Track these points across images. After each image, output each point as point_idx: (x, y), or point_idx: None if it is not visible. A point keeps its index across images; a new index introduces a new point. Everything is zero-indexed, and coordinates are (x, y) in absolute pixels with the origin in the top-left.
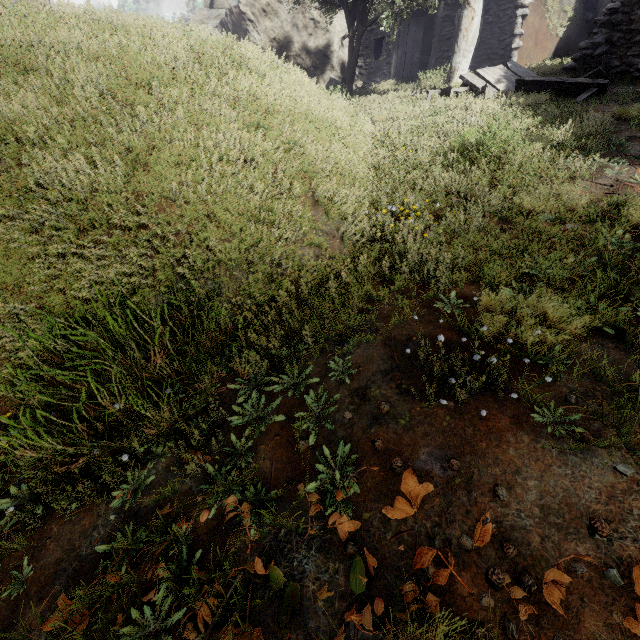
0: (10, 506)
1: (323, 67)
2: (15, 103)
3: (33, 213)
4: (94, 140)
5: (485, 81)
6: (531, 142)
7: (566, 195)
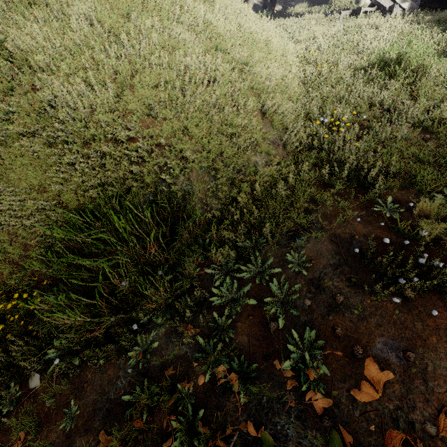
0: (55, 355)
1: None
2: (25, 35)
3: (48, 130)
4: (89, 66)
5: (391, 1)
6: (442, 57)
7: None
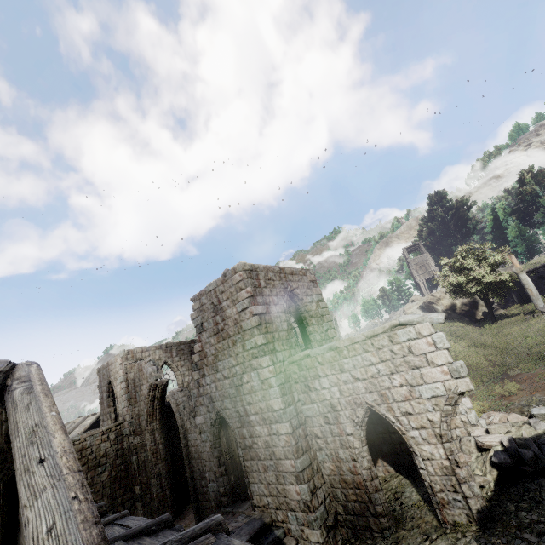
0: None
1: (476, 307)
2: None
3: None
4: None
5: None
6: None
7: (540, 347)
